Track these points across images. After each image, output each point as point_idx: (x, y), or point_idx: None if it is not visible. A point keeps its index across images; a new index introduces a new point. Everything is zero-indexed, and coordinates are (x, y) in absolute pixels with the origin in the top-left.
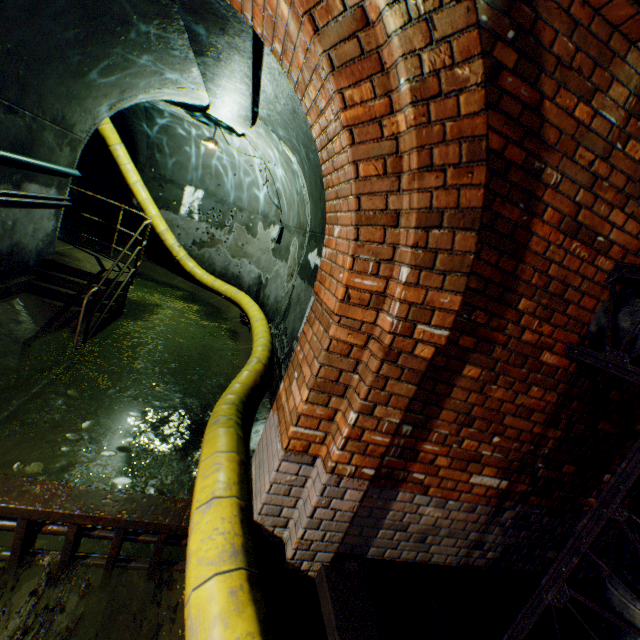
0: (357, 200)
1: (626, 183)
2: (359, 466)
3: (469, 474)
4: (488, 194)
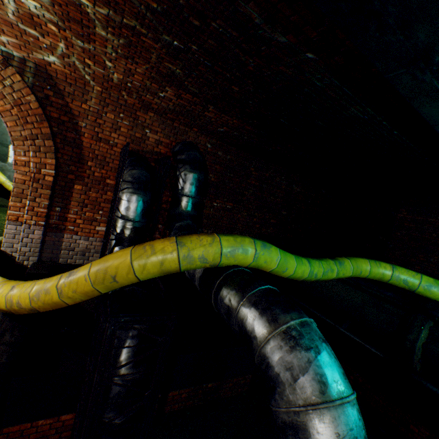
0: (11, 133)
1: (113, 125)
2: (37, 221)
3: (95, 226)
4: (60, 130)
